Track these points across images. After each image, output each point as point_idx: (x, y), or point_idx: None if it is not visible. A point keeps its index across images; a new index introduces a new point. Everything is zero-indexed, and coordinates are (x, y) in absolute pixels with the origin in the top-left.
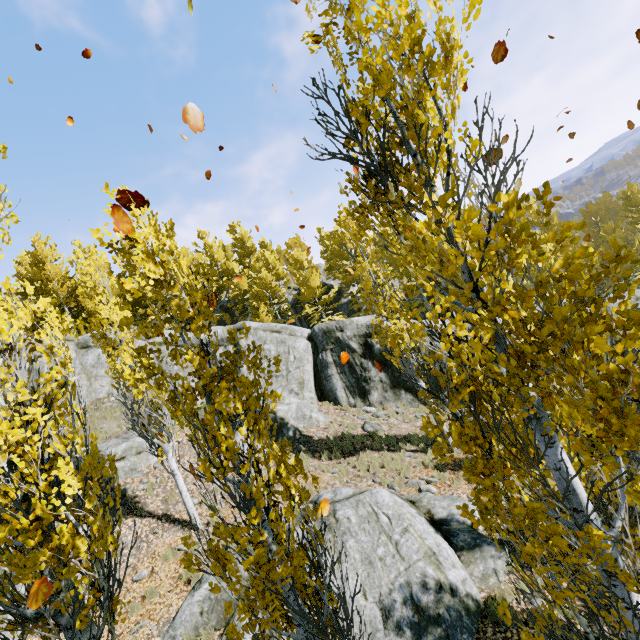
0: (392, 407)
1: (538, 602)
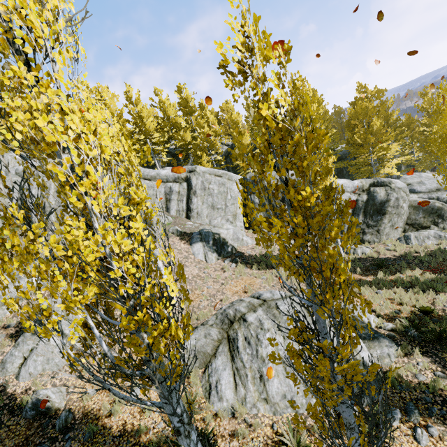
0: None
1: (421, 378)
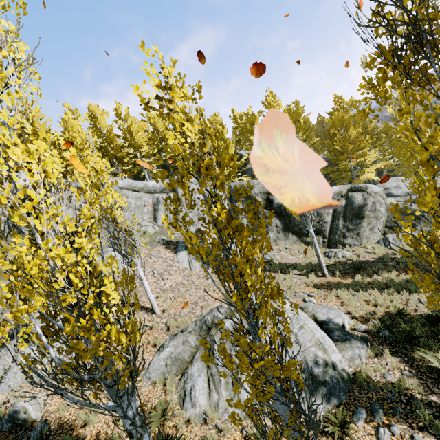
0: (282, 244)
1: (389, 377)
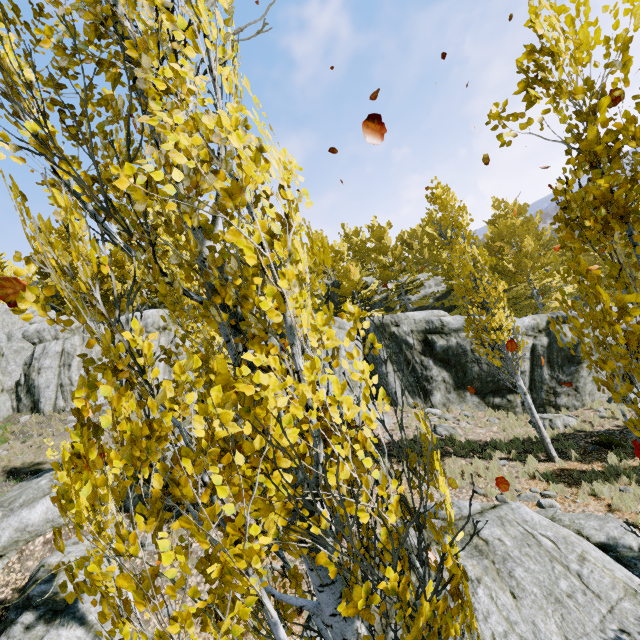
0: (457, 410)
1: None
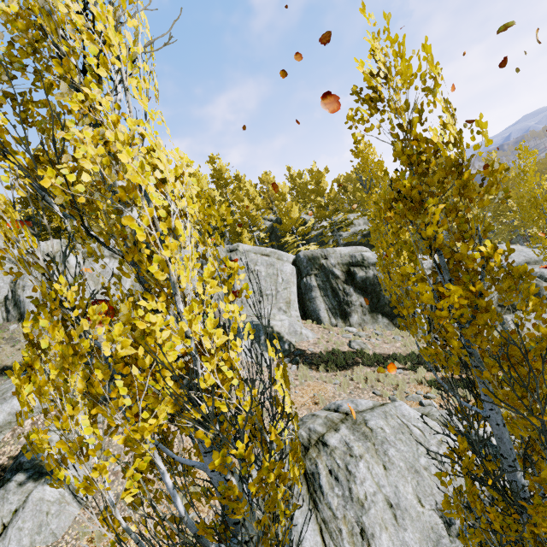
0: (370, 329)
1: None
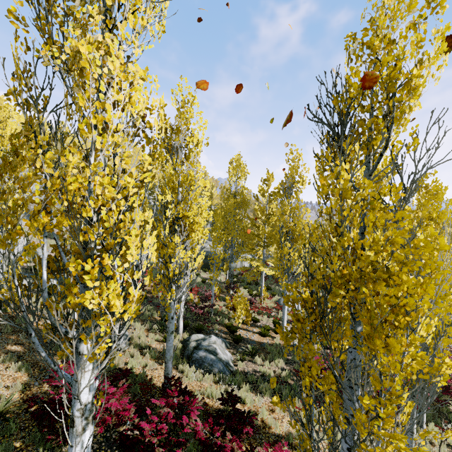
0: None
1: None
